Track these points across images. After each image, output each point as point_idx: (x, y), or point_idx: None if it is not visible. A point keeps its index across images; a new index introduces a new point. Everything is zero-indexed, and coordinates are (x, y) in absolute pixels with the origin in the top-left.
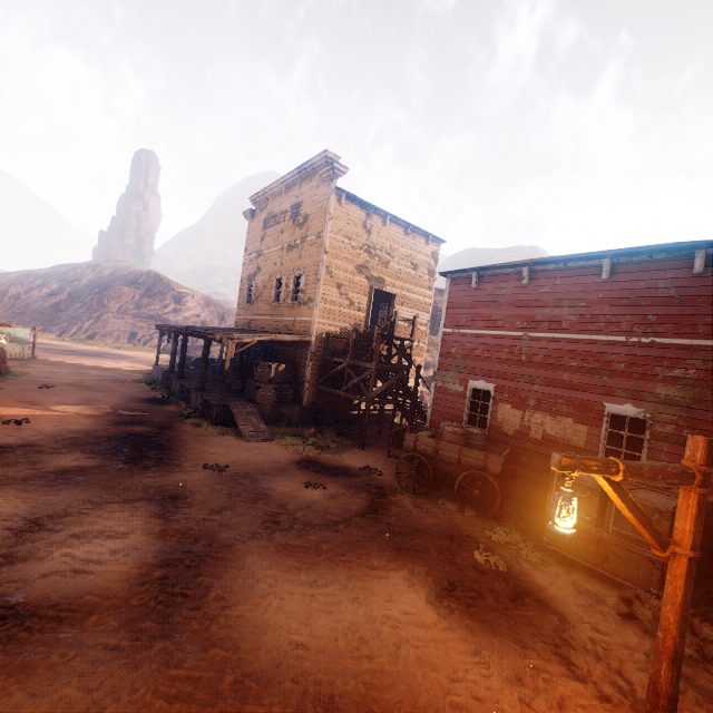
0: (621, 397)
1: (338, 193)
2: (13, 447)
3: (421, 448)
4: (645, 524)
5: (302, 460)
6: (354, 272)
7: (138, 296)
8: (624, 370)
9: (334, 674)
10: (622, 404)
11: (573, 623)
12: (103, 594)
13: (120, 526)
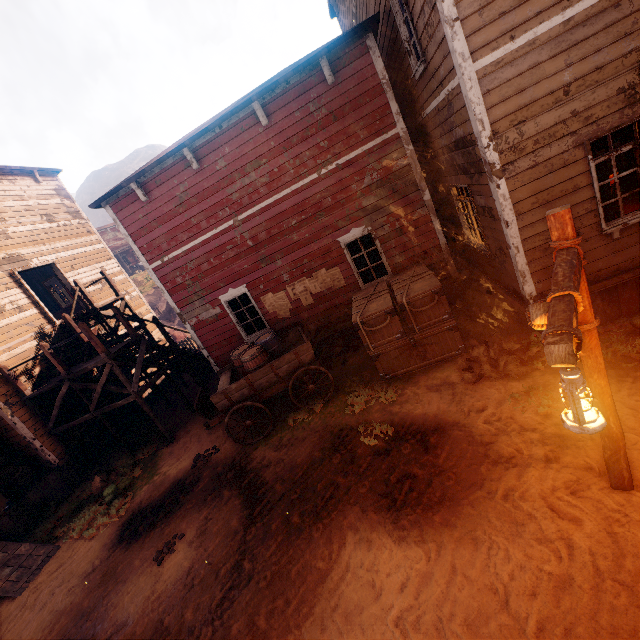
0: (344, 226)
1: None
2: None
3: (237, 396)
4: None
5: (121, 531)
6: None
7: None
8: (333, 203)
9: None
10: (349, 232)
11: (467, 422)
12: None
13: None
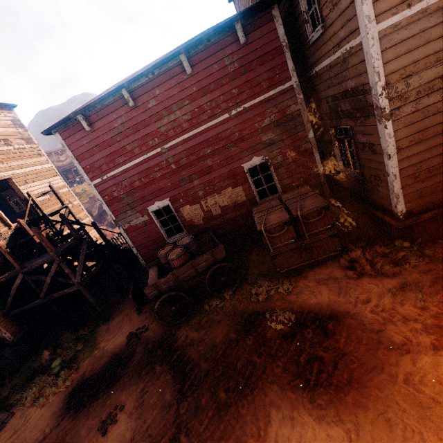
0: (247, 155)
1: None
2: None
3: (165, 288)
4: None
5: (68, 400)
6: None
7: None
8: (240, 137)
9: None
10: (251, 160)
11: (356, 312)
12: None
13: None
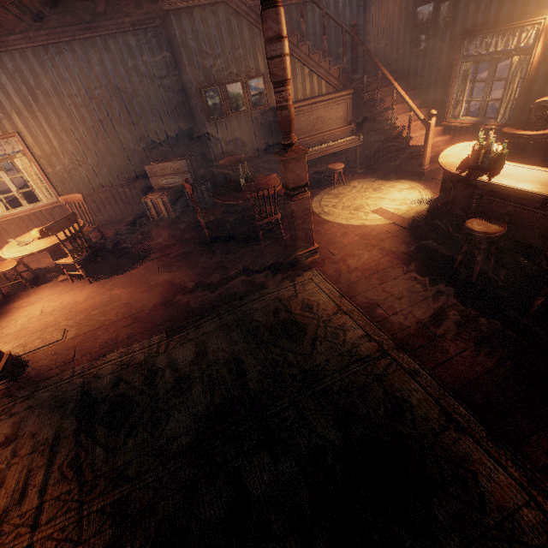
0: None
1: None
2: None
3: None
4: None
5: None
6: None
7: None
8: None
9: None
10: None
11: None
12: None
13: None
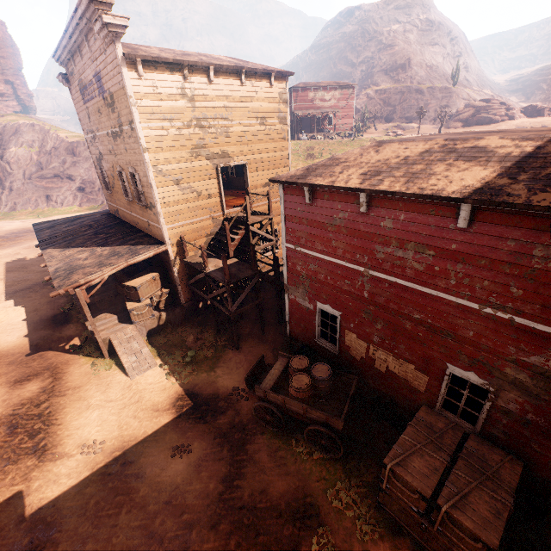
0: (465, 363)
1: (129, 60)
2: None
3: (271, 399)
4: None
5: (177, 397)
6: (190, 158)
7: (35, 156)
8: (472, 339)
9: None
10: (465, 370)
11: None
12: None
13: None
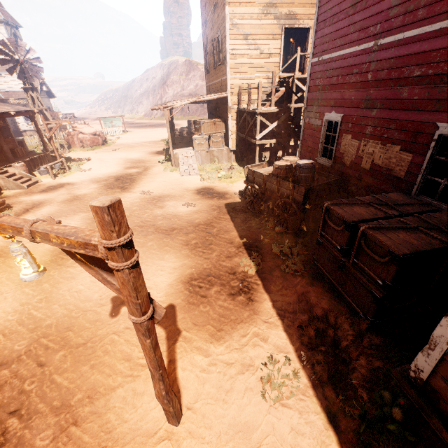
0: None
1: None
2: (73, 183)
3: (257, 180)
4: (104, 282)
5: (202, 188)
6: (260, 16)
7: (182, 82)
8: None
9: (78, 307)
10: None
11: (256, 320)
12: (37, 253)
13: (73, 223)
